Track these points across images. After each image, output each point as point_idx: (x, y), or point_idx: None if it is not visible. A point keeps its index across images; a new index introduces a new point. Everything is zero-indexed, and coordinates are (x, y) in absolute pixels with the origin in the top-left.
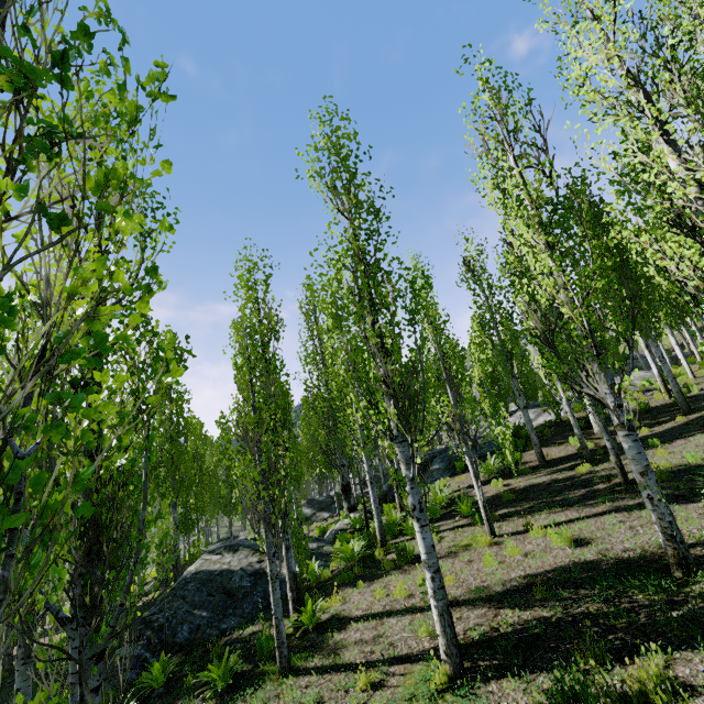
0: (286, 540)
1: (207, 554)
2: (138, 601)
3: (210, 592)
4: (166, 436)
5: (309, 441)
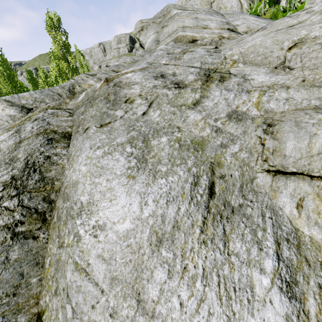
0: None
1: None
2: None
3: None
4: None
5: None
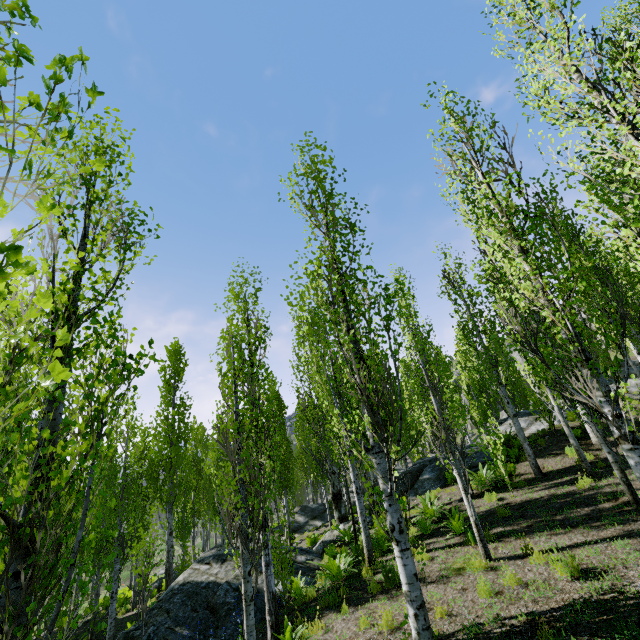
0: (266, 555)
1: (196, 564)
2: (132, 608)
3: (194, 607)
4: (167, 440)
5: (301, 447)
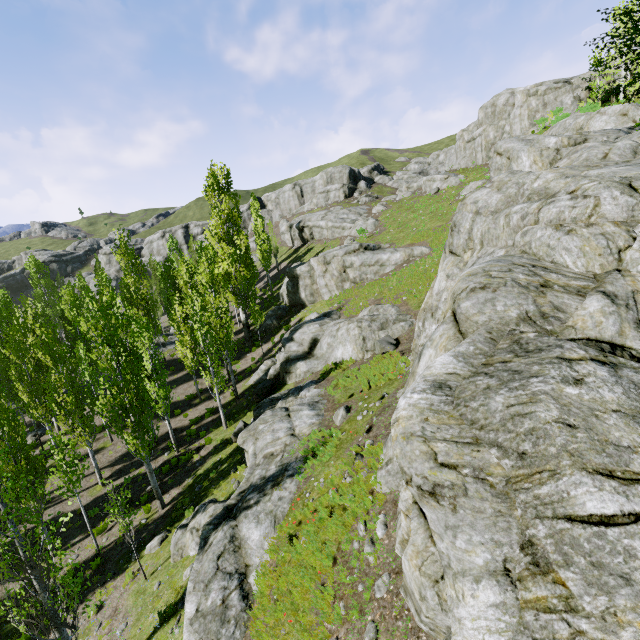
0: None
1: None
2: None
3: None
4: None
5: None
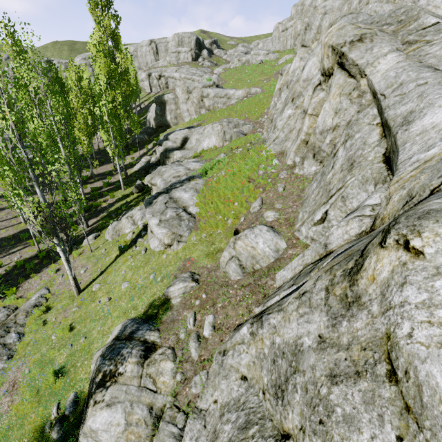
0: None
1: None
2: None
3: None
4: None
5: None
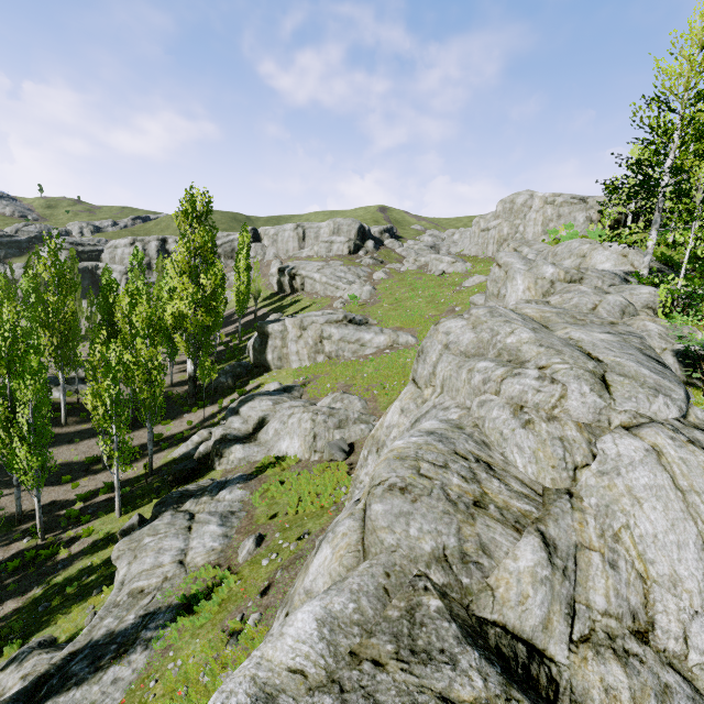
0: None
1: None
2: None
3: None
4: None
5: None
